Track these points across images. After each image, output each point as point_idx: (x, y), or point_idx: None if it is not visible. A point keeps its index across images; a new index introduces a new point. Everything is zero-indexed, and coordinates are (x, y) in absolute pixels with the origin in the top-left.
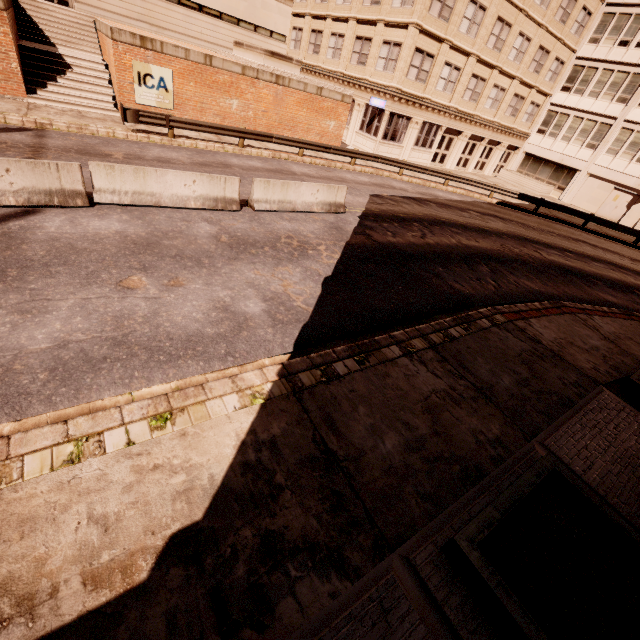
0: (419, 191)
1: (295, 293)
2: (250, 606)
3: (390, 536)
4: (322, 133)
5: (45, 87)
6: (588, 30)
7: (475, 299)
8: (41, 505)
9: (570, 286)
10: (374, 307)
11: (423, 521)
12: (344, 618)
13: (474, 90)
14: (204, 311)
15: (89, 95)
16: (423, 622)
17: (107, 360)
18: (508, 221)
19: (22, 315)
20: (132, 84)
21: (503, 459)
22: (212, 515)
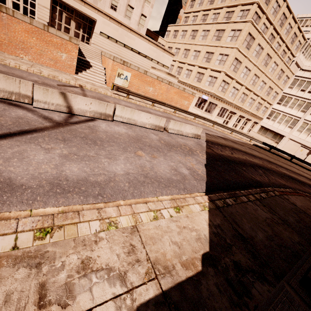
0: (222, 134)
1: (197, 168)
2: (242, 288)
3: (278, 273)
4: (181, 105)
5: (81, 72)
6: (288, 83)
7: (263, 183)
8: (153, 233)
9: (296, 184)
10: (227, 179)
11: (287, 269)
12: (277, 301)
13: (243, 98)
14: (169, 169)
15: (96, 77)
16: (306, 310)
17: (145, 182)
18: (260, 153)
19: (109, 159)
20: (115, 76)
21: (305, 251)
22: (212, 250)
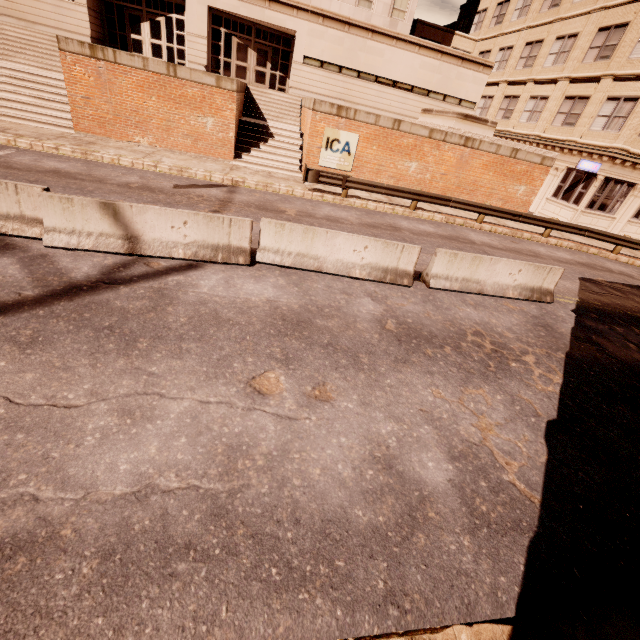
0: None
1: (501, 449)
2: None
3: None
4: (506, 198)
5: (249, 152)
6: None
7: None
8: None
9: None
10: None
11: None
12: None
13: None
14: (355, 462)
15: (281, 158)
16: None
17: (190, 552)
18: None
19: (121, 418)
20: (319, 148)
21: None
22: None
